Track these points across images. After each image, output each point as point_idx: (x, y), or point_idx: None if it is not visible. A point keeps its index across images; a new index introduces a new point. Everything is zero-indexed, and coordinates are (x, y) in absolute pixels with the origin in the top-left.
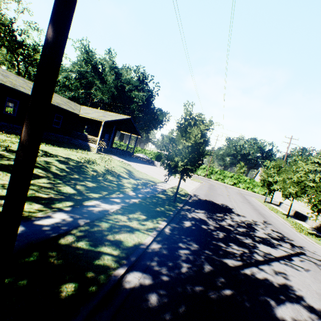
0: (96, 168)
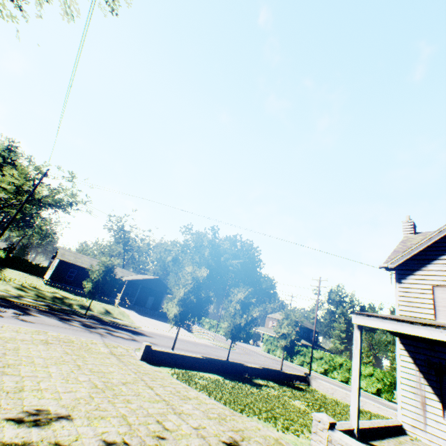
0: (74, 302)
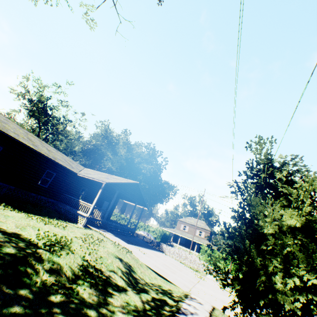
0: (60, 263)
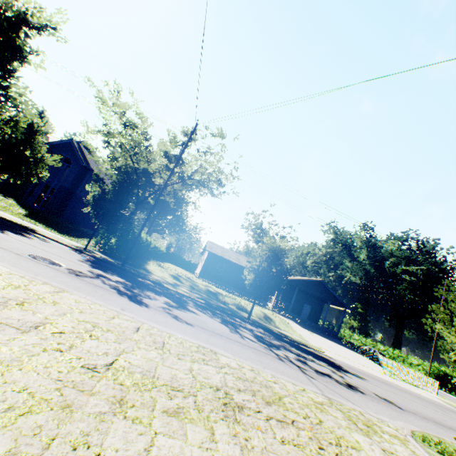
0: (228, 299)
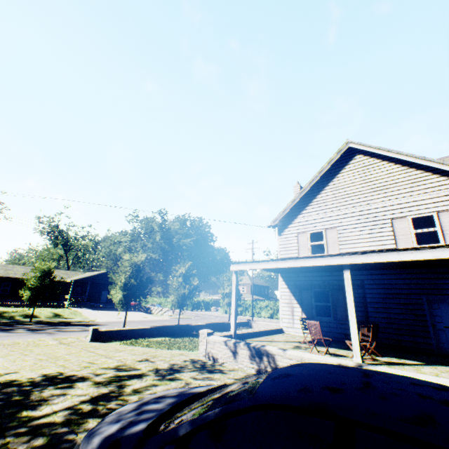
0: (15, 314)
